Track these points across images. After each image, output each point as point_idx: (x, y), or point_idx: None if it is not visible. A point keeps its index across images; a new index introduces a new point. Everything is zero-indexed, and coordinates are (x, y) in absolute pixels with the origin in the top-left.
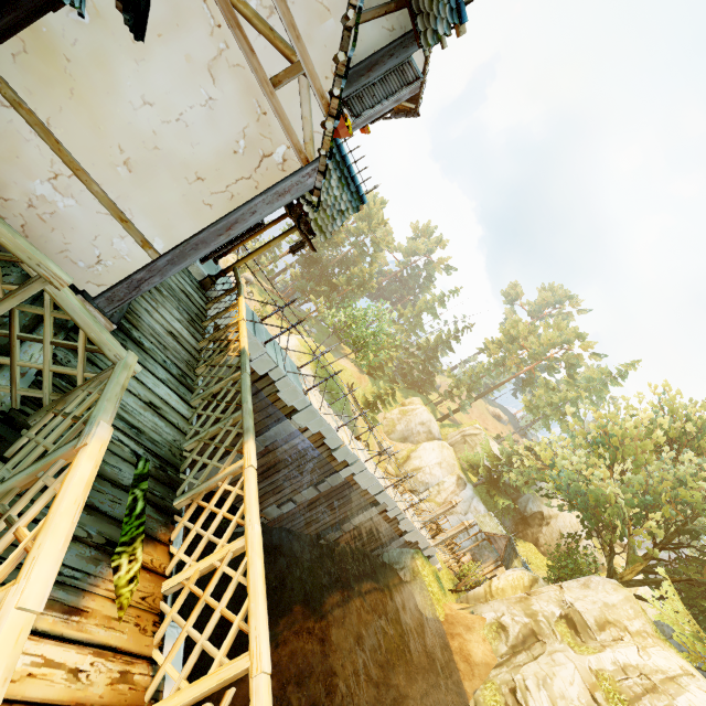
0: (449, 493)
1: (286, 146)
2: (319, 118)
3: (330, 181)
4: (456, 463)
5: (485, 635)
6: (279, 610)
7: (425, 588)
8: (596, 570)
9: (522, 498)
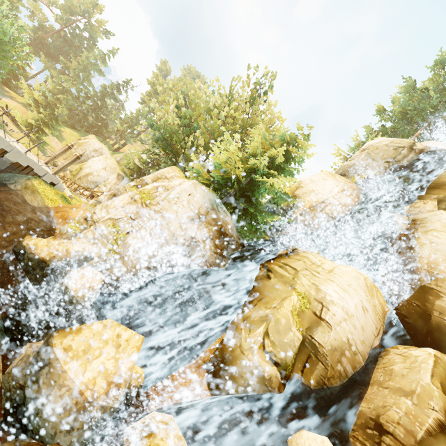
0: (112, 185)
1: None
2: None
3: None
4: (117, 167)
5: (86, 209)
6: None
7: (37, 193)
8: None
9: None
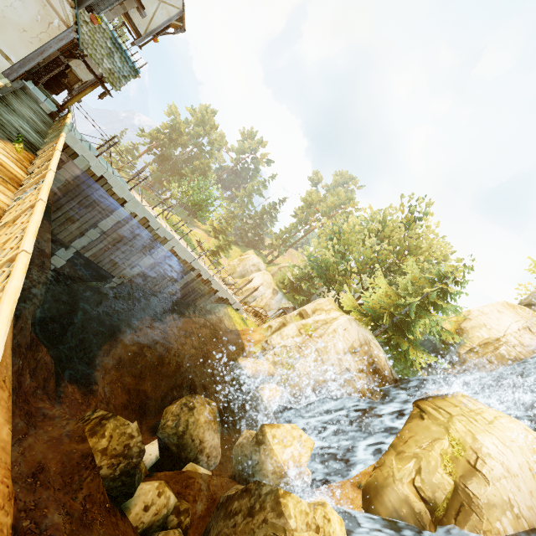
0: (268, 299)
1: (58, 20)
2: (69, 9)
3: (114, 58)
4: (272, 282)
5: (262, 332)
6: (136, 318)
7: (231, 319)
8: None
9: (313, 296)
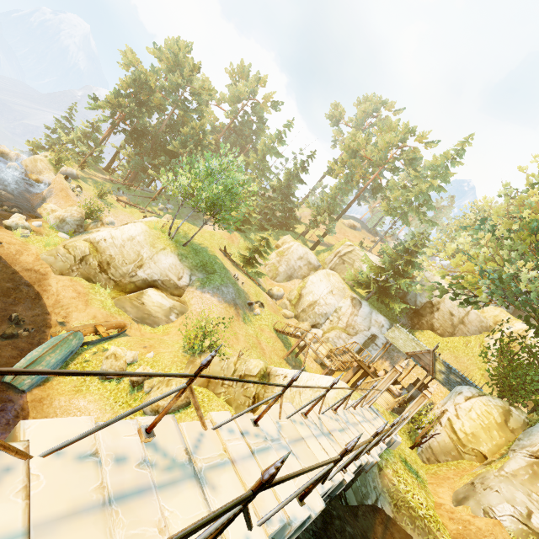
0: (348, 316)
1: None
2: None
3: None
4: (345, 286)
5: None
6: None
7: (416, 515)
8: (538, 360)
9: (410, 295)
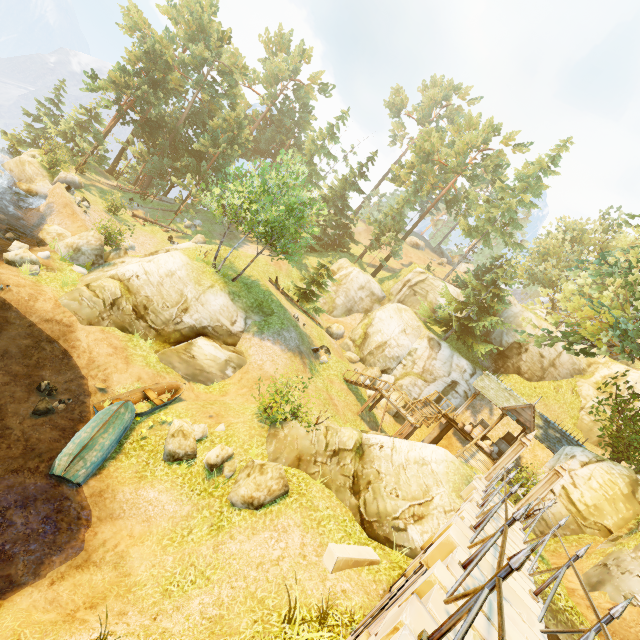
0: (425, 360)
1: None
2: None
3: None
4: (420, 324)
5: None
6: None
7: (556, 609)
8: None
9: (494, 333)
